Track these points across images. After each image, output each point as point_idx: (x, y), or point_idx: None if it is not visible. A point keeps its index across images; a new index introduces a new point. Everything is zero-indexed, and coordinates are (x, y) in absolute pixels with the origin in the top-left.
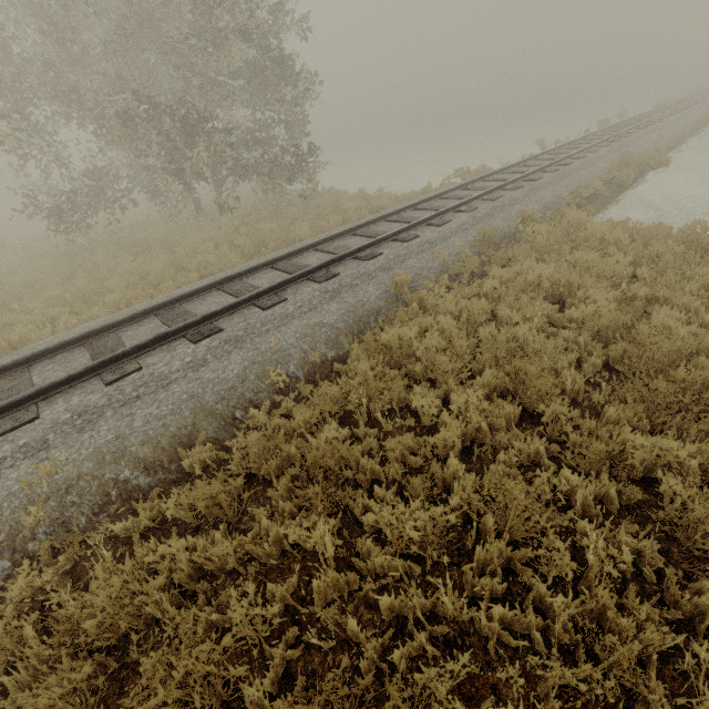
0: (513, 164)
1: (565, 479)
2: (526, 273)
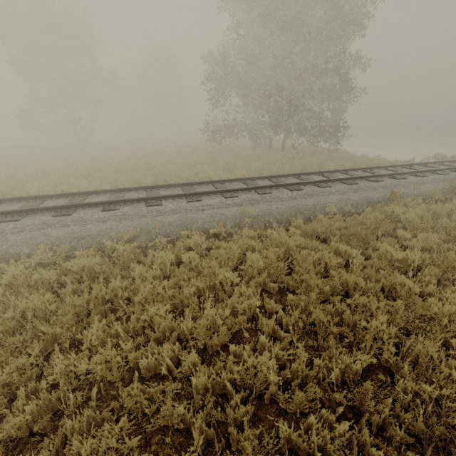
0: None
1: None
2: None
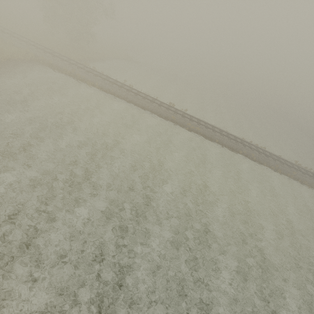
0: (81, 64)
1: None
2: None
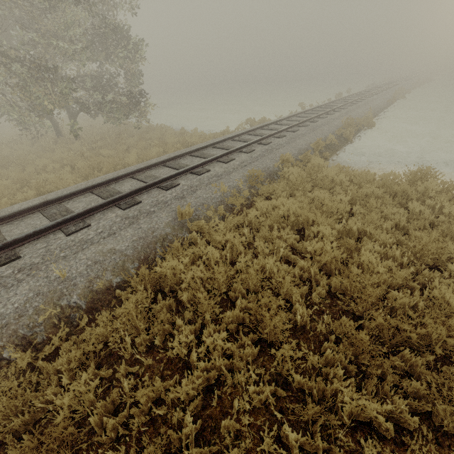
0: (282, 119)
1: (286, 435)
2: (280, 206)
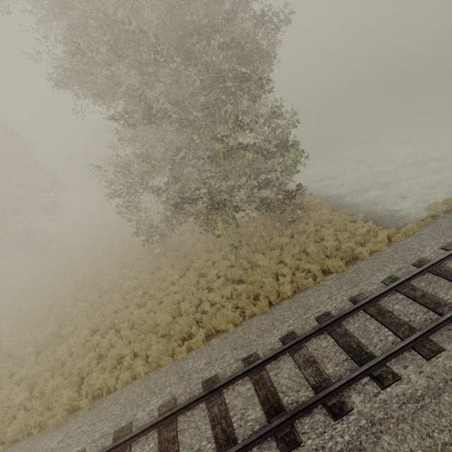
0: None
1: None
2: None
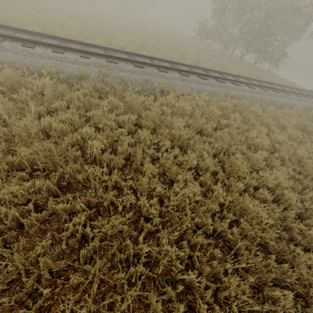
0: None
1: None
2: None
